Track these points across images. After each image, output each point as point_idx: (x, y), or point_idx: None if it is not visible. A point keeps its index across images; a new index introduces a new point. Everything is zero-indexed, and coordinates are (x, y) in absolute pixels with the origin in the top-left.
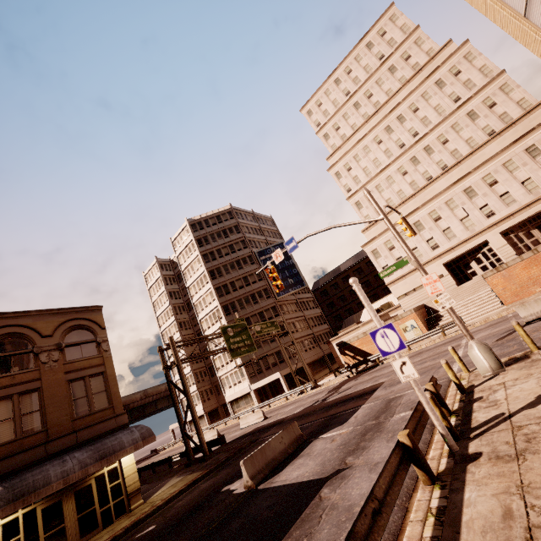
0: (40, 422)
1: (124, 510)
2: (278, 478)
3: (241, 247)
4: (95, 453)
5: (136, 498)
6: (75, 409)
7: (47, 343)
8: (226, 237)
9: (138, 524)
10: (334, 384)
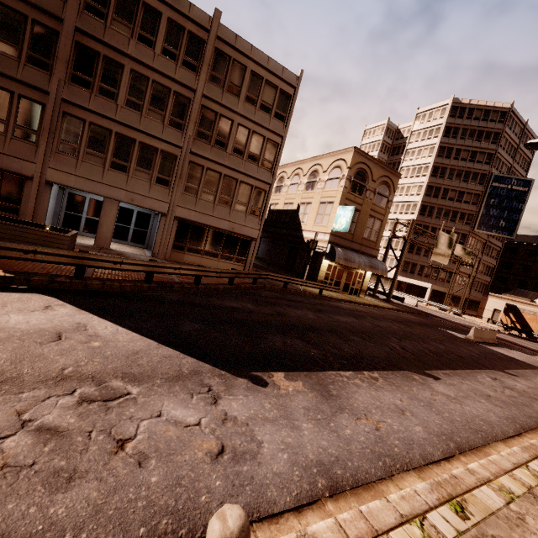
0: (353, 229)
1: (356, 294)
2: (491, 348)
3: (483, 160)
4: (369, 263)
5: (362, 293)
6: (365, 232)
7: (372, 186)
8: (476, 141)
9: (376, 307)
10: (481, 325)
